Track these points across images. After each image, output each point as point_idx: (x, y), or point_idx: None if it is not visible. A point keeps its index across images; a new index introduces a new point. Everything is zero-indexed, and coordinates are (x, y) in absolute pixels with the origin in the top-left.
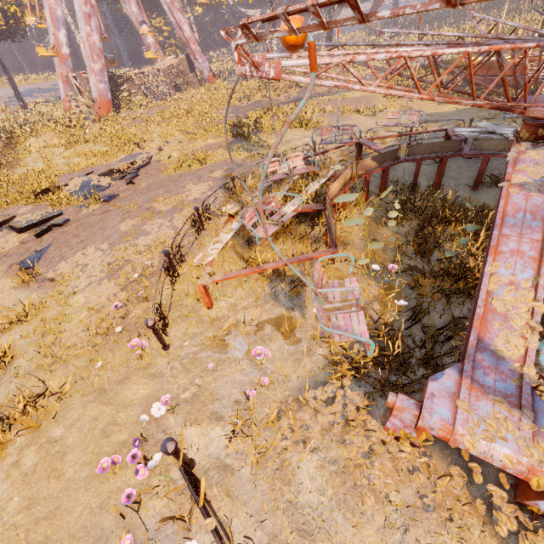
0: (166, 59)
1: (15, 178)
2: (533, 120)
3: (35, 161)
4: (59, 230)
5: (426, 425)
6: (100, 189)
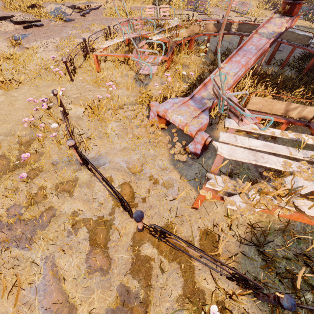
0: None
1: None
2: (287, 0)
3: None
4: (36, 28)
5: (159, 110)
6: (65, 15)
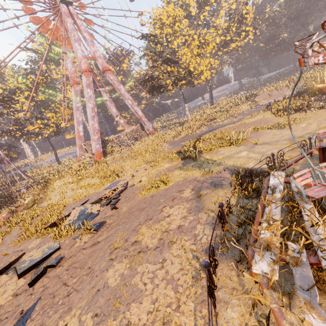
0: (129, 127)
1: (39, 211)
2: None
3: (55, 195)
4: (51, 273)
5: None
6: (92, 217)
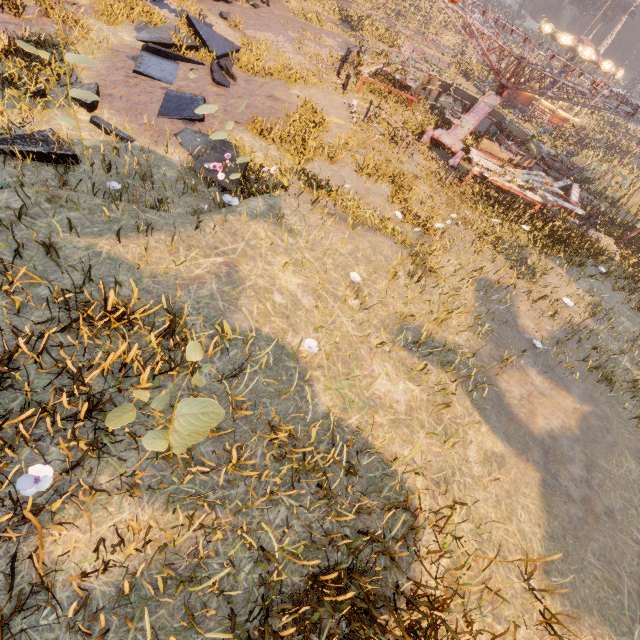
0: None
1: None
2: (500, 85)
3: None
4: (228, 6)
5: (435, 133)
6: None
